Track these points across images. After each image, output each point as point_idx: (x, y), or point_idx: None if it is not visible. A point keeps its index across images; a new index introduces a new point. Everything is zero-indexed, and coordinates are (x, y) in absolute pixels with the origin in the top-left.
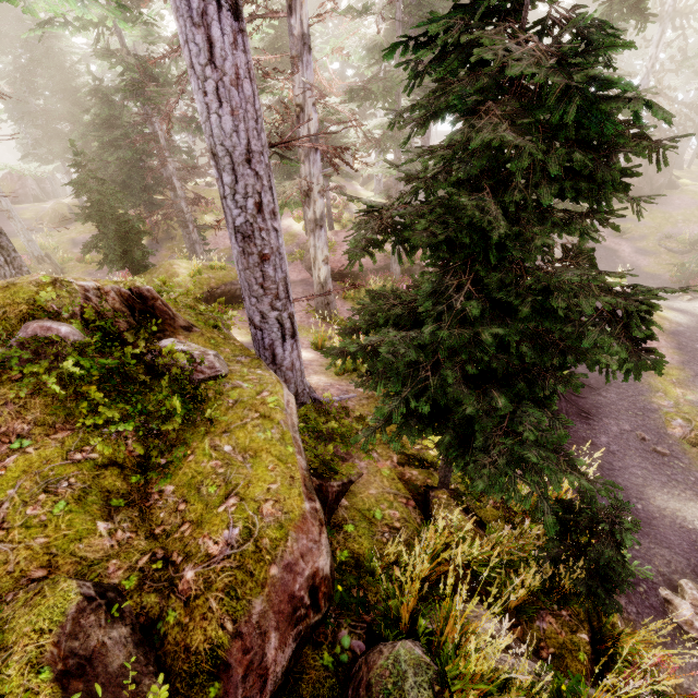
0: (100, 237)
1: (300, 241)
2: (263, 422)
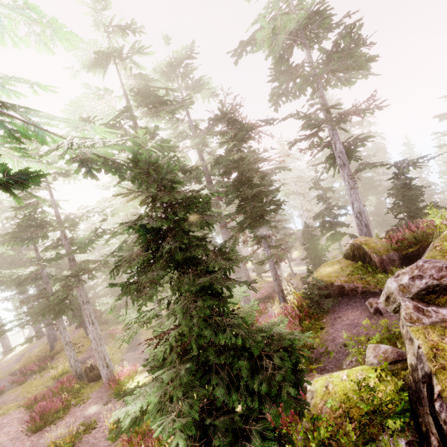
0: None
1: None
2: None
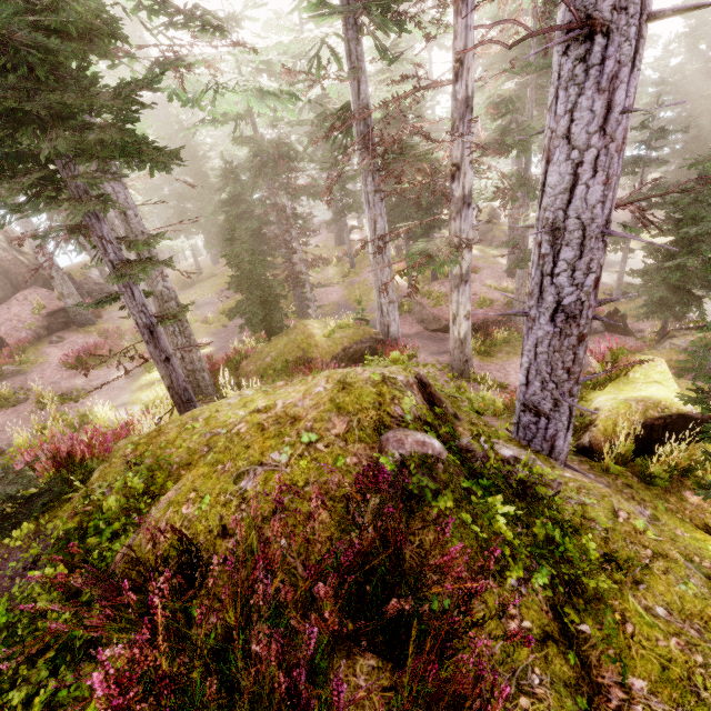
0: (247, 303)
1: (403, 293)
2: (668, 565)
